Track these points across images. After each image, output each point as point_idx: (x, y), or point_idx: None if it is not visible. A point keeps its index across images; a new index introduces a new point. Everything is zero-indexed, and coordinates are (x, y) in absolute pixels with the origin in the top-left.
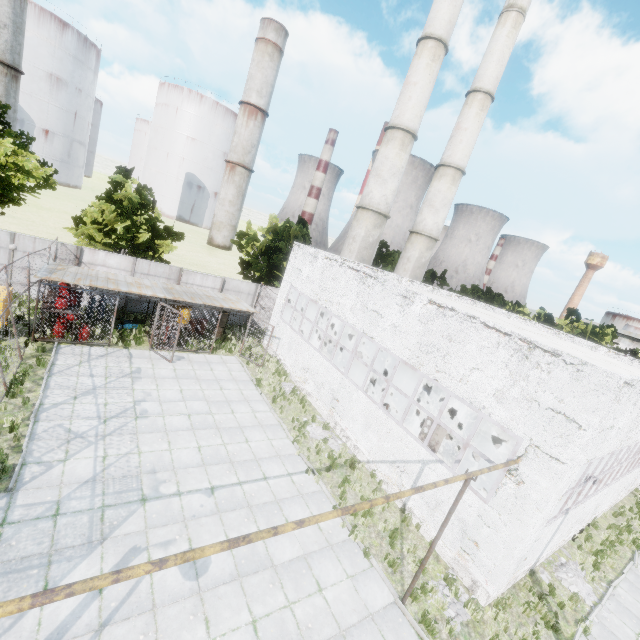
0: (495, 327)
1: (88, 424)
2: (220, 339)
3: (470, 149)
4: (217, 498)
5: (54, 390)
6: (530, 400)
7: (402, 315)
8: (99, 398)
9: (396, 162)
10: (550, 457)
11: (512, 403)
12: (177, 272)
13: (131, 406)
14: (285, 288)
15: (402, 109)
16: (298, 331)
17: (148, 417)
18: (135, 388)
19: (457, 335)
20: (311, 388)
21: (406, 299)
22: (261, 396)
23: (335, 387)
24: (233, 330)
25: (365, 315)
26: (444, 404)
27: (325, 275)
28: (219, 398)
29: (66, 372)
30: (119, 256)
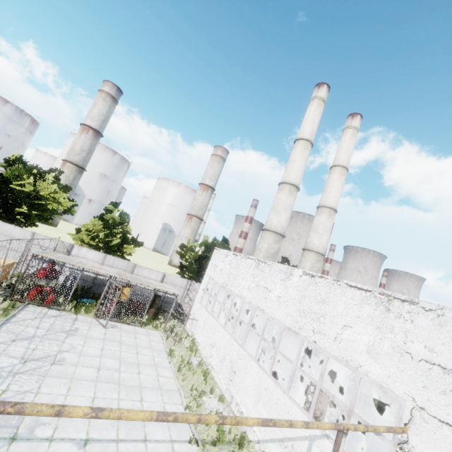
0: (356, 286)
1: (10, 361)
2: (152, 318)
3: (338, 197)
4: (87, 451)
5: (1, 333)
6: (401, 352)
7: (284, 287)
8: (32, 344)
9: (286, 202)
10: (440, 421)
11: (385, 357)
12: (132, 266)
13: (54, 354)
14: (206, 280)
15: (288, 173)
16: (211, 312)
17: (63, 364)
18: (66, 341)
19: (327, 297)
20: (215, 362)
21: (287, 274)
22: (170, 364)
23: (233, 359)
24: (165, 314)
25: (258, 291)
26: (324, 366)
27: (232, 266)
28: (132, 360)
29: (20, 322)
30: (96, 252)
